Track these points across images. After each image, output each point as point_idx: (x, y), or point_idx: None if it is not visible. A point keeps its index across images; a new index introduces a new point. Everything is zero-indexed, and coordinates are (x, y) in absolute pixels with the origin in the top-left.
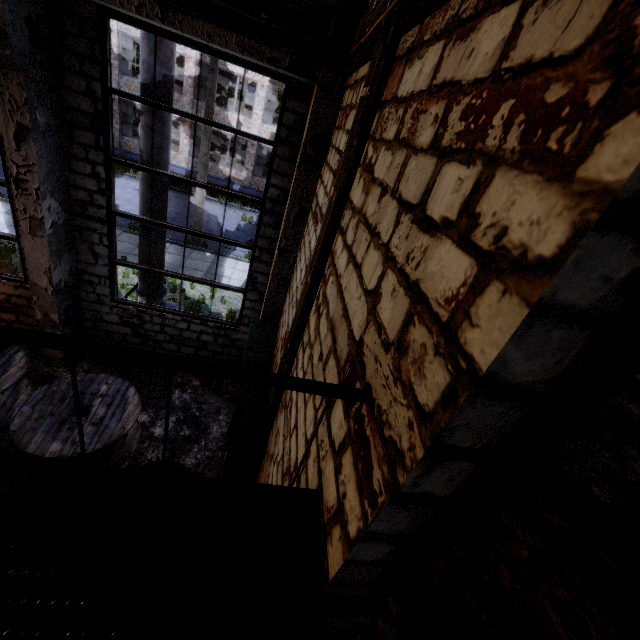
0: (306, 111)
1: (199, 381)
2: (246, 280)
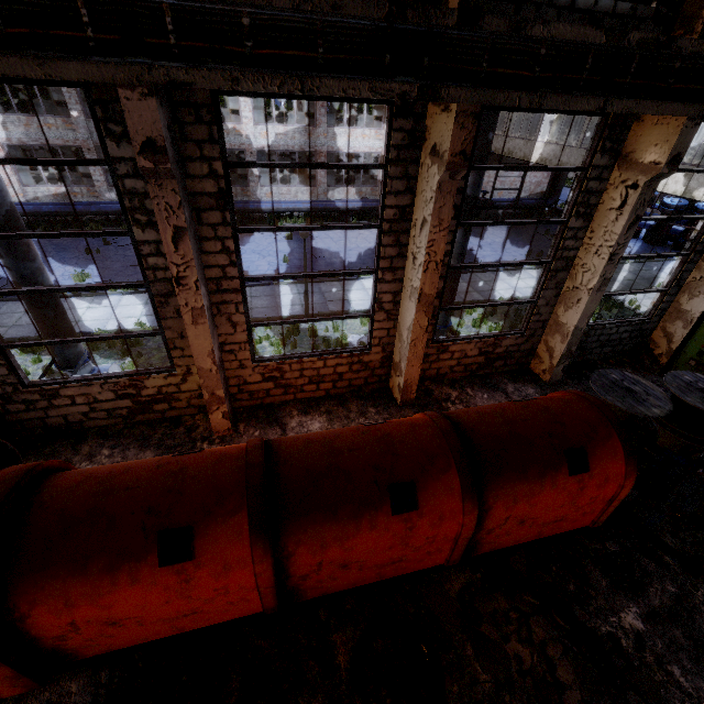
0: None
1: (628, 369)
2: (673, 280)
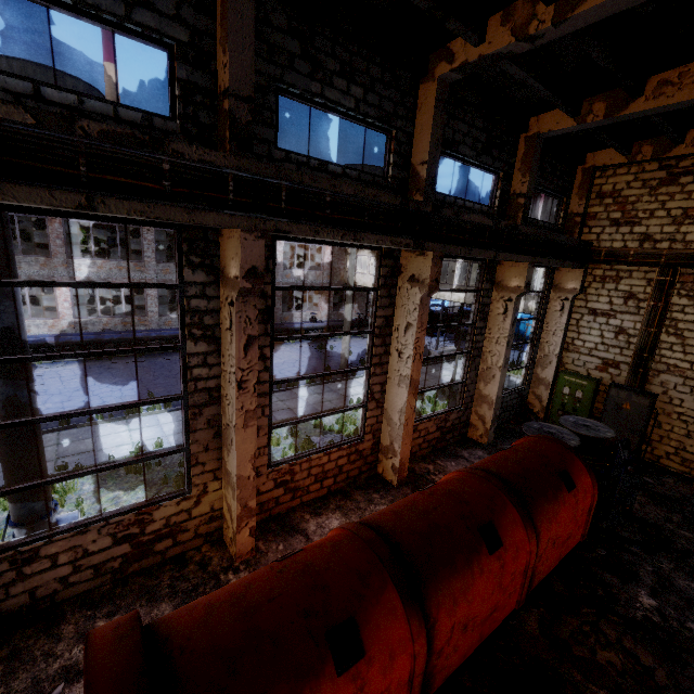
0: (553, 276)
1: None
2: (530, 359)
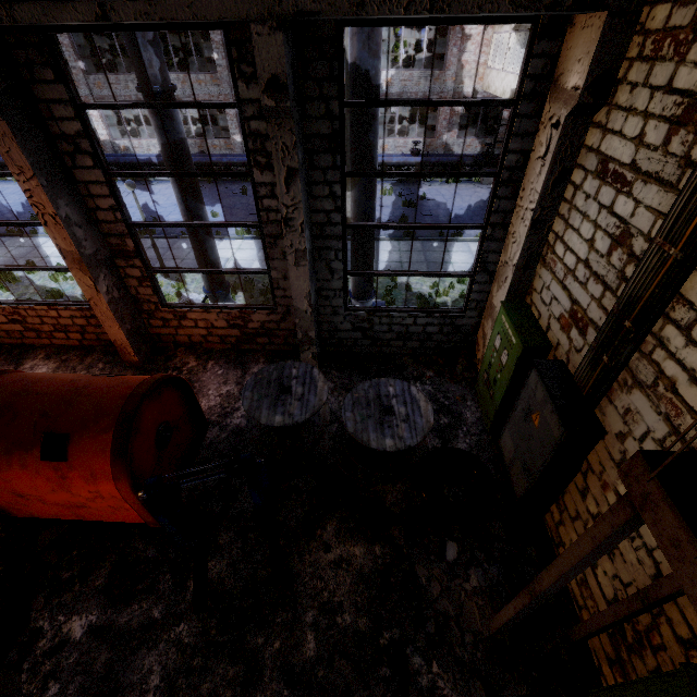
0: (558, 49)
1: (432, 372)
2: (475, 263)
